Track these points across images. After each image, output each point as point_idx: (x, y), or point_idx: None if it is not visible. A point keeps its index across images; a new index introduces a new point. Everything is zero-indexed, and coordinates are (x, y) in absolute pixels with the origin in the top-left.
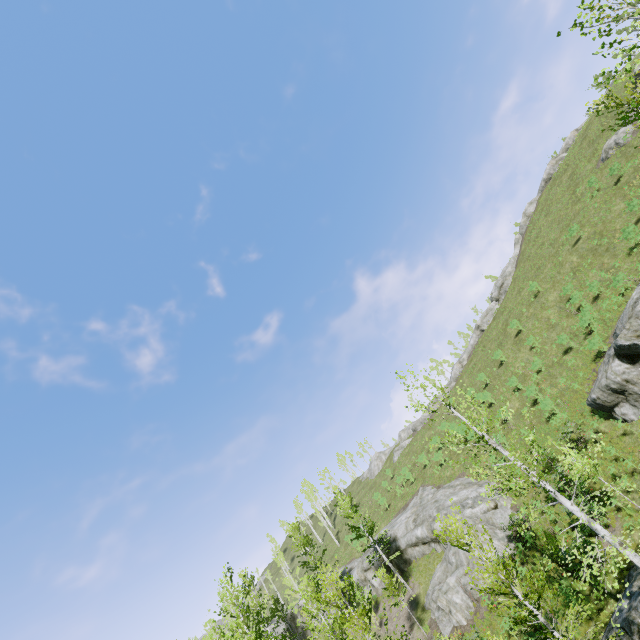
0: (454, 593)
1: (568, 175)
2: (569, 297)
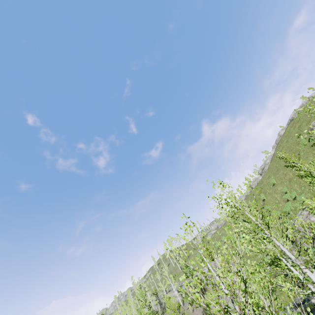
0: None
1: (298, 125)
2: (286, 192)
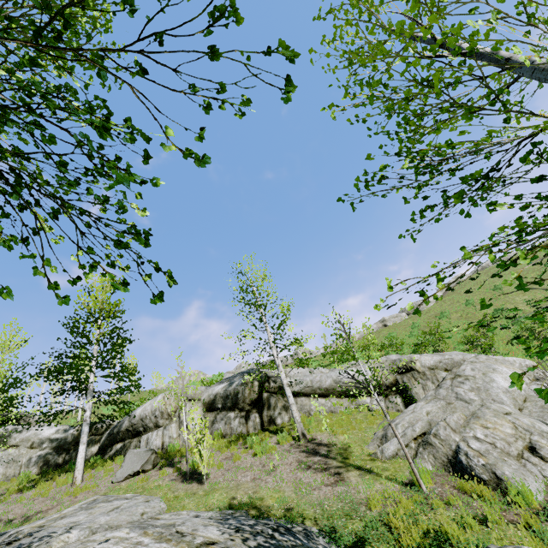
0: (534, 421)
1: None
2: None
